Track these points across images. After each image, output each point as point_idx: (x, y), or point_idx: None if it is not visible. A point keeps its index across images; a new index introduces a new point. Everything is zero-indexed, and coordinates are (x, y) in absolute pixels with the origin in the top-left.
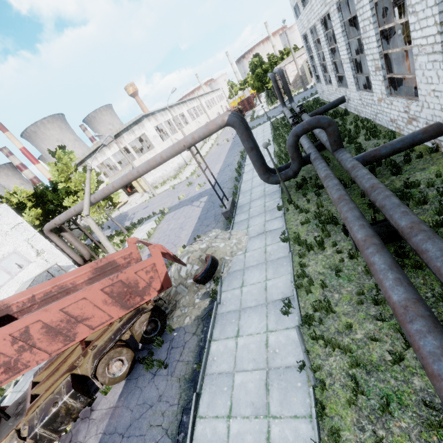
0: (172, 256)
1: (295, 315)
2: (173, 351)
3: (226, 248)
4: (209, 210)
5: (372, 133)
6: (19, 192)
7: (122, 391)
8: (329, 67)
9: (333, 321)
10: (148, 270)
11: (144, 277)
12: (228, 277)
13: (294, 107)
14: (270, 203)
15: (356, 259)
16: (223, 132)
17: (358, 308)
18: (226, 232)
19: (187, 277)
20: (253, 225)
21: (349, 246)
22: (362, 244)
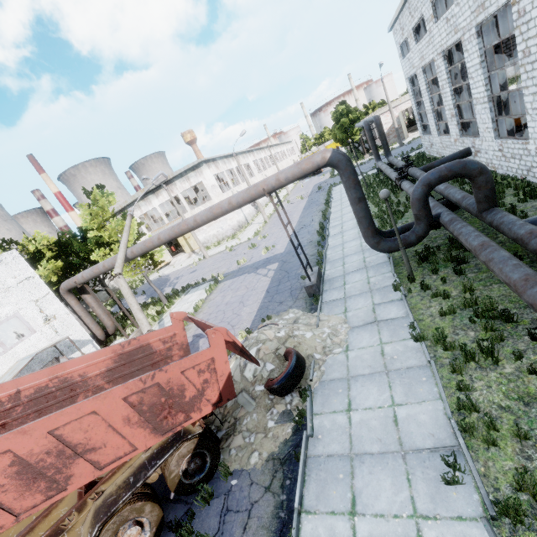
0: (238, 347)
1: (471, 491)
2: (229, 519)
3: (316, 341)
4: (282, 281)
5: (530, 193)
6: (39, 238)
7: None
8: (449, 112)
9: None
10: (202, 369)
11: (194, 381)
12: (321, 388)
13: (394, 161)
14: (378, 278)
15: None
16: (295, 189)
17: None
18: (311, 315)
19: (255, 382)
20: (354, 308)
21: None
22: None
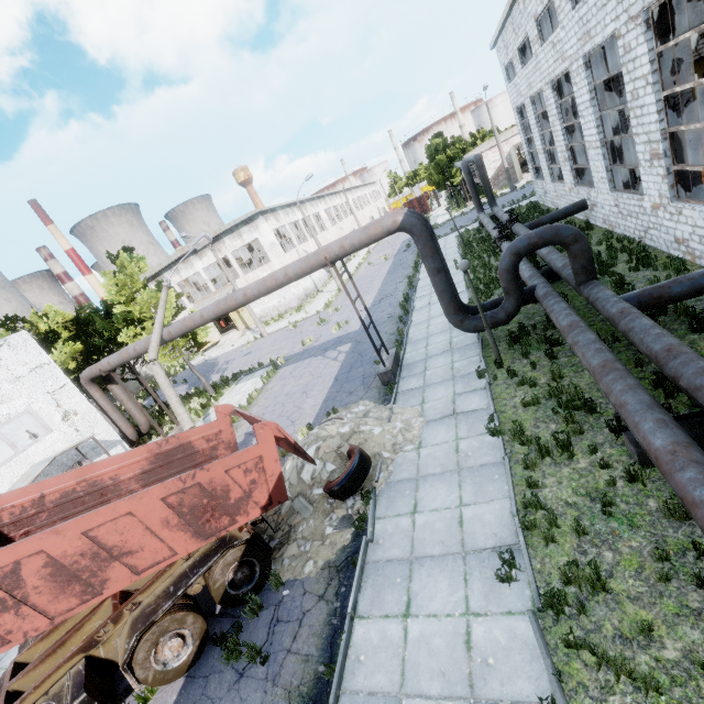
0: (291, 444)
1: (524, 587)
2: (279, 629)
3: (385, 437)
4: (353, 366)
5: (642, 260)
6: (52, 315)
7: (176, 700)
8: (561, 155)
9: (609, 611)
10: (249, 469)
11: (240, 481)
12: (387, 490)
13: (498, 214)
14: (463, 363)
15: (642, 484)
16: (379, 246)
17: (659, 588)
18: (384, 407)
19: (313, 484)
20: (433, 399)
21: (622, 455)
22: (668, 459)
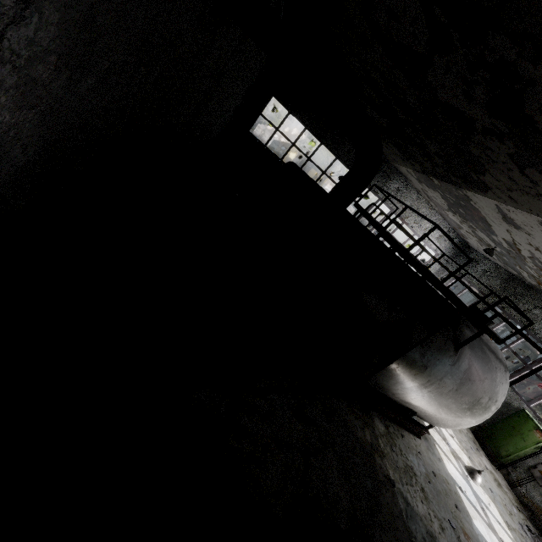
0: None
1: None
2: None
3: None
4: None
5: None
6: None
7: None
8: None
9: None
10: None
11: None
12: None
13: None
14: None
15: None
16: None
17: None
18: None
19: None
20: None
21: None
22: None
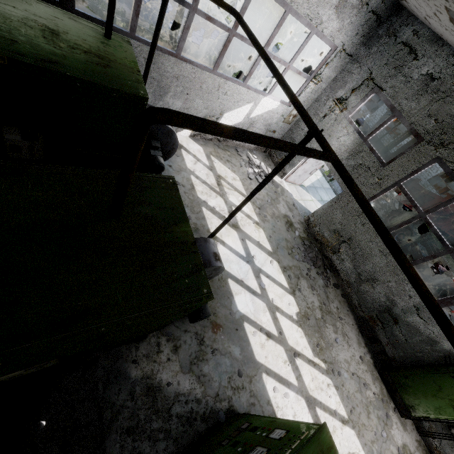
0: None
1: None
2: None
3: None
4: None
5: None
6: None
7: None
8: None
9: None
10: None
11: None
12: None
13: None
14: None
15: None
16: None
17: None
18: None
19: None
20: None
21: None
22: None
